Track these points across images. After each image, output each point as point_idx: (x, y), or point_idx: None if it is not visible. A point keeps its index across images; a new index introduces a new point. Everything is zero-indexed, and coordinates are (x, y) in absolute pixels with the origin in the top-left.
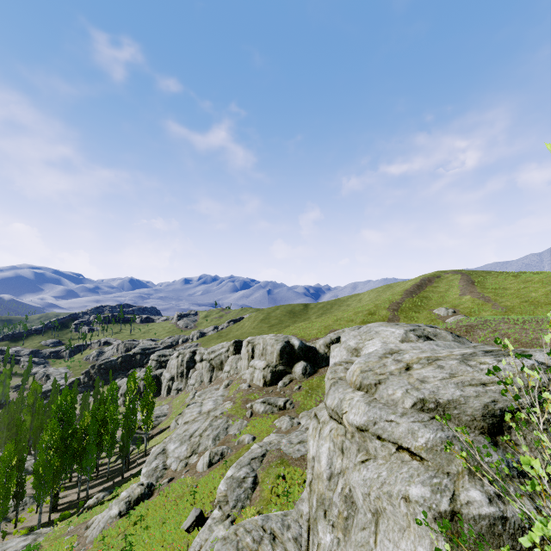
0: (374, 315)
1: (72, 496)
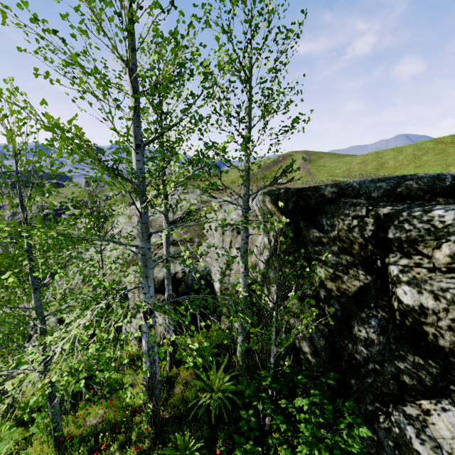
0: (234, 183)
1: (7, 310)
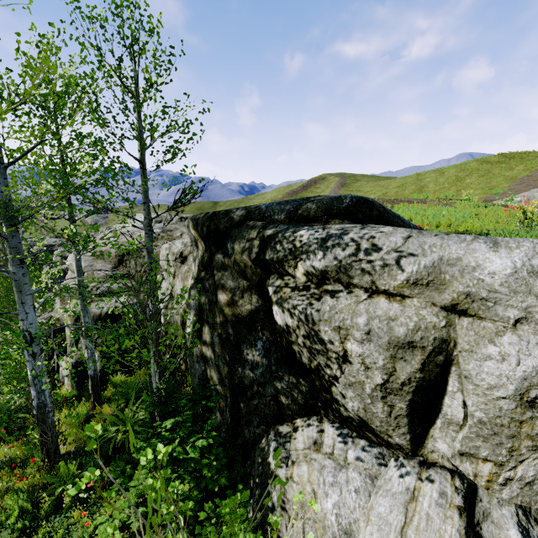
0: None
1: None
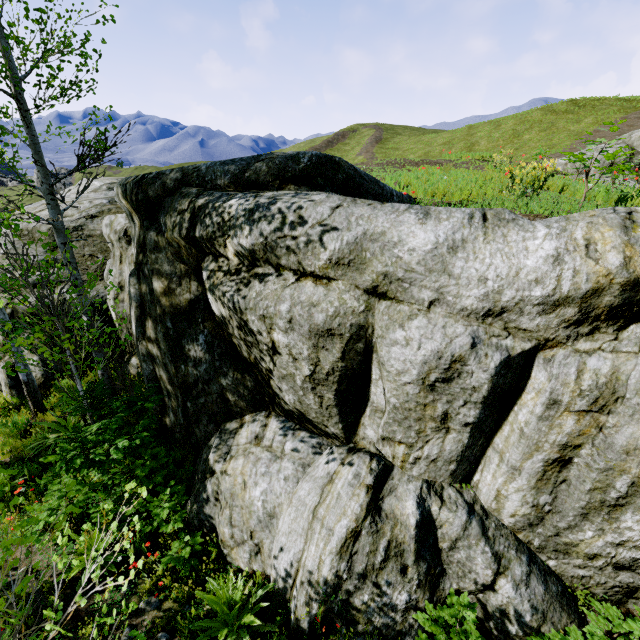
0: None
1: None
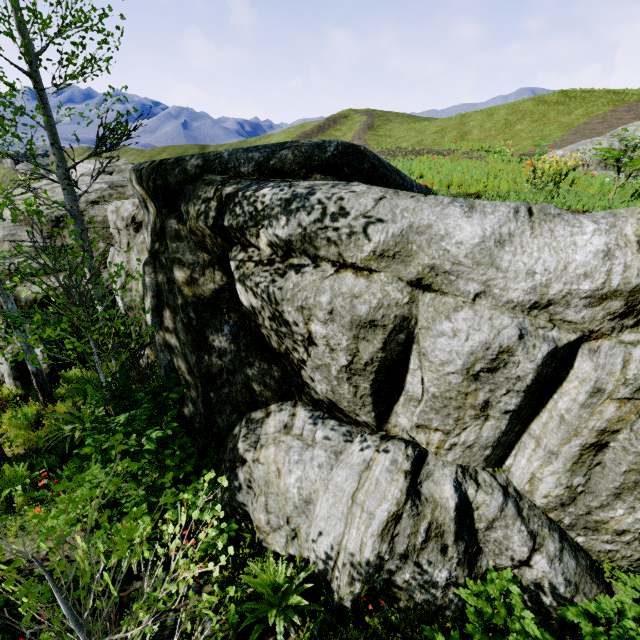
0: None
1: None
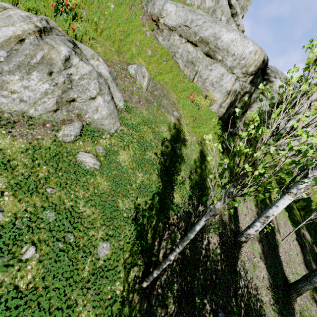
0: None
1: None
